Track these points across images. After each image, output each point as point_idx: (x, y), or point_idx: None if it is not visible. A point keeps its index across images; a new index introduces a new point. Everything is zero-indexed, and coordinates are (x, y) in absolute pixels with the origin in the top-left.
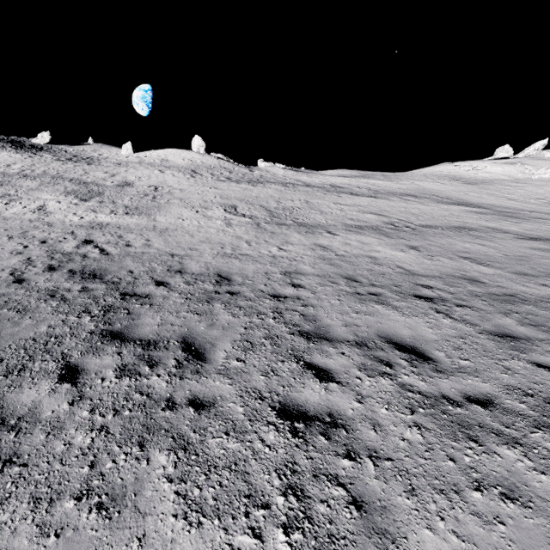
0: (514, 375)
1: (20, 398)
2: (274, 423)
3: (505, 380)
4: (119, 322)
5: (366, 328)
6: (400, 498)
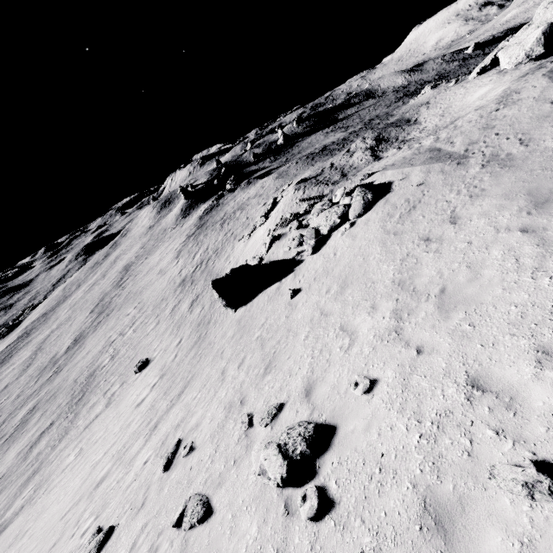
0: None
1: None
2: None
3: None
4: None
5: None
6: None
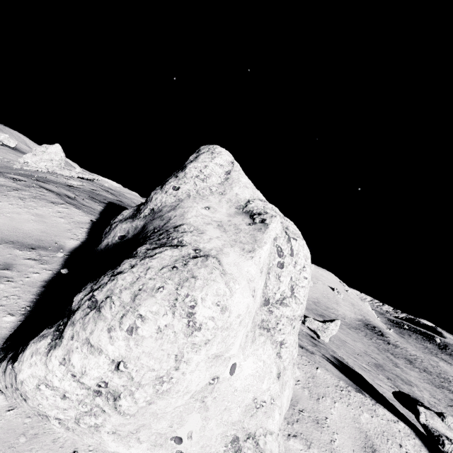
0: None
1: None
2: None
3: None
4: None
5: None
6: None
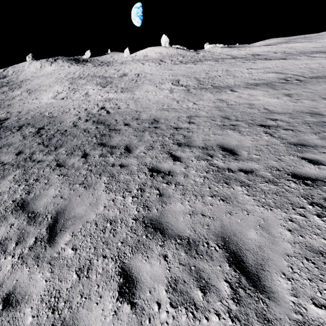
0: (280, 162)
1: (70, 161)
2: (146, 172)
3: (272, 164)
4: (105, 140)
5: (213, 141)
6: (177, 195)
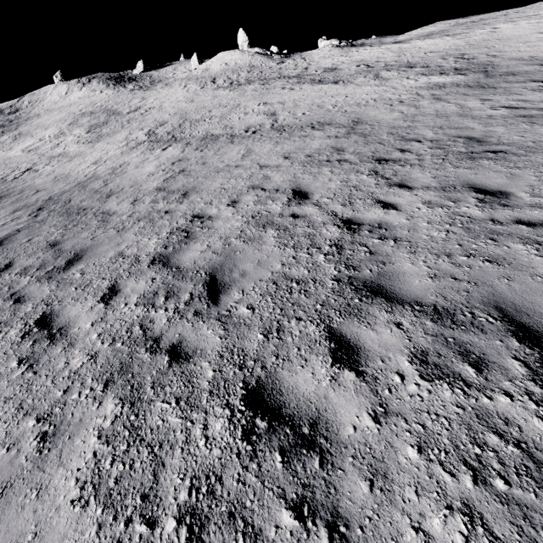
0: None
1: None
2: None
3: None
4: None
5: None
6: None
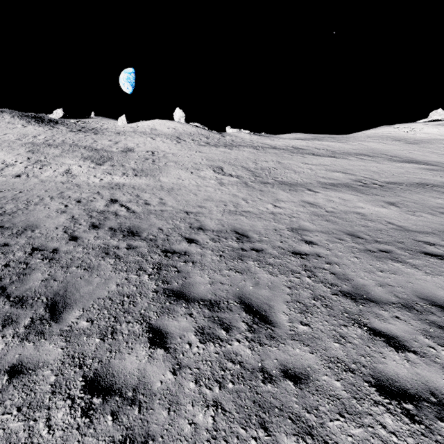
0: None
1: (124, 365)
2: (381, 402)
3: None
4: (174, 281)
5: (401, 289)
6: None
